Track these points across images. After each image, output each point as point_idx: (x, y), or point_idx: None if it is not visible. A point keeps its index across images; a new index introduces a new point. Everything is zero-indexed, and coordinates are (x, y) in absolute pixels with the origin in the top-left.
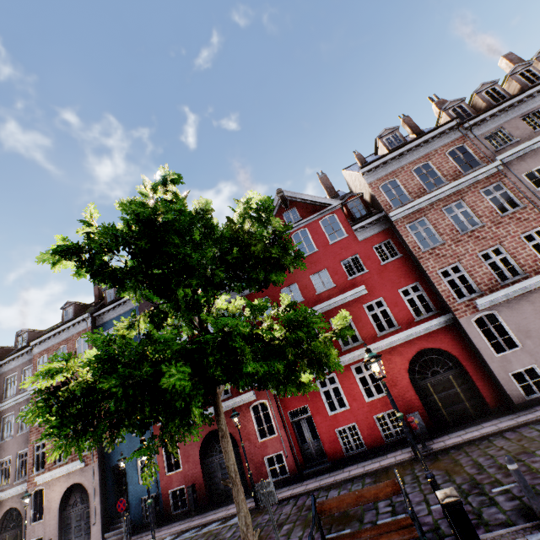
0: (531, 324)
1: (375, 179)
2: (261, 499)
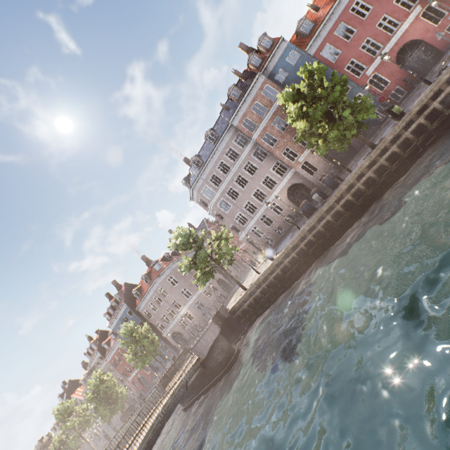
0: None
1: None
2: None
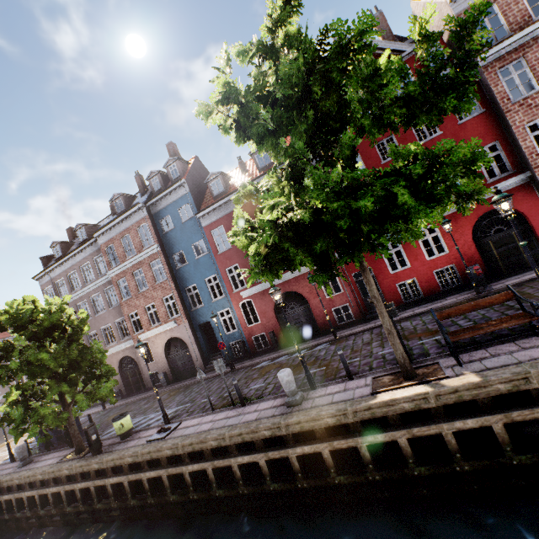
0: None
1: (465, 7)
2: None
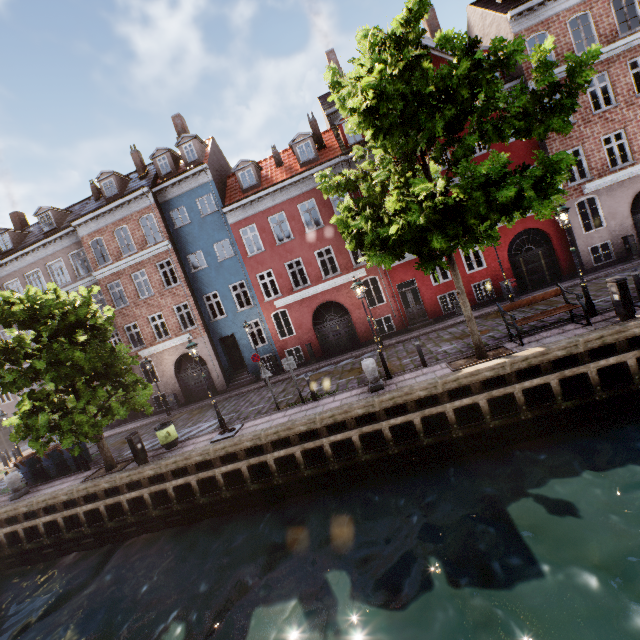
0: (620, 207)
1: (523, 28)
2: (457, 310)
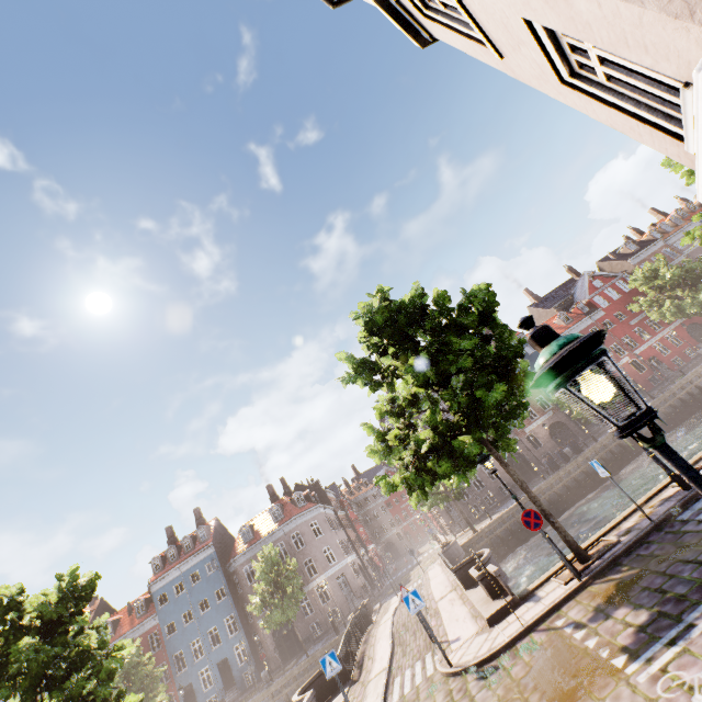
0: None
1: (635, 263)
2: None
